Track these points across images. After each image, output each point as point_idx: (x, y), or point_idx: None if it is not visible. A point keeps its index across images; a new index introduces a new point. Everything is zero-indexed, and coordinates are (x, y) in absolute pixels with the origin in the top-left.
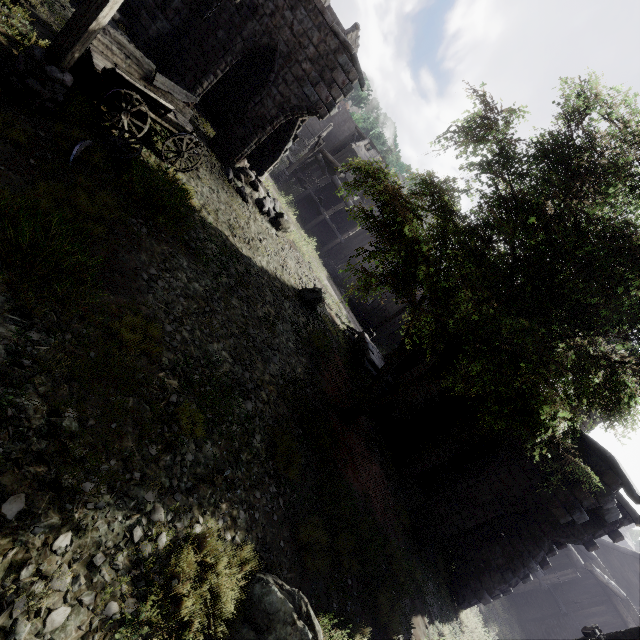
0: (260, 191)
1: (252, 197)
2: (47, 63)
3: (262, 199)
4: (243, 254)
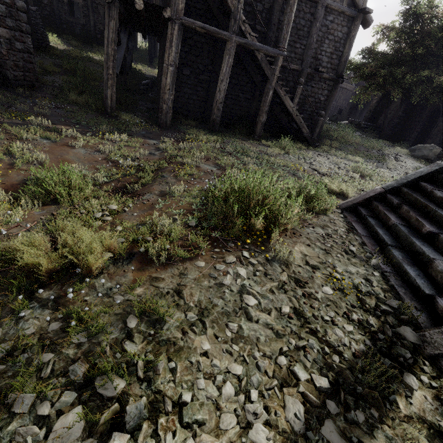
0: None
1: None
2: None
3: None
4: None
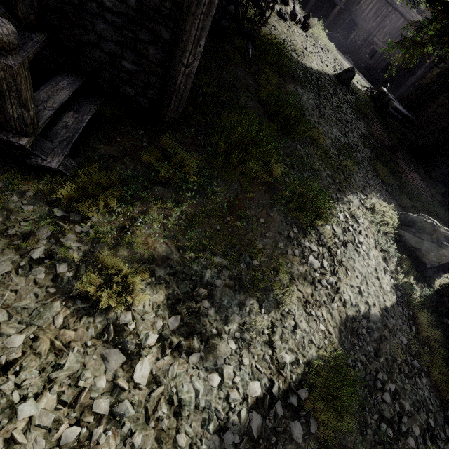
0: (289, 4)
1: (287, 13)
2: (227, 6)
3: (294, 11)
4: (307, 67)
